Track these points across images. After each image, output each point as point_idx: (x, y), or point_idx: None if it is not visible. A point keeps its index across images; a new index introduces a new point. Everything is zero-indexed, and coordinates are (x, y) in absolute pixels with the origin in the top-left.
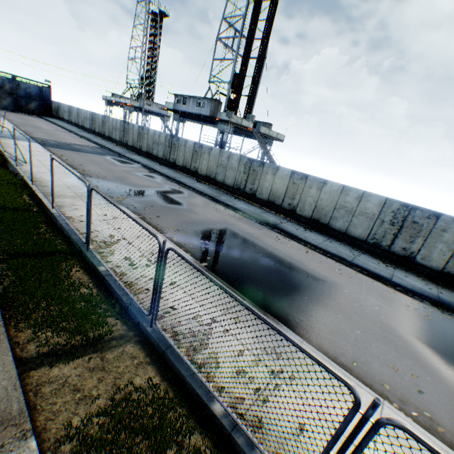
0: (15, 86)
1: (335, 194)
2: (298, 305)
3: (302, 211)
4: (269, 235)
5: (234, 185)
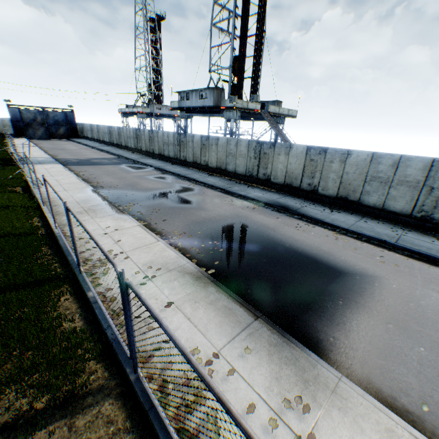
0: (45, 117)
1: (363, 165)
2: (330, 315)
3: (325, 189)
4: (289, 223)
5: (246, 173)
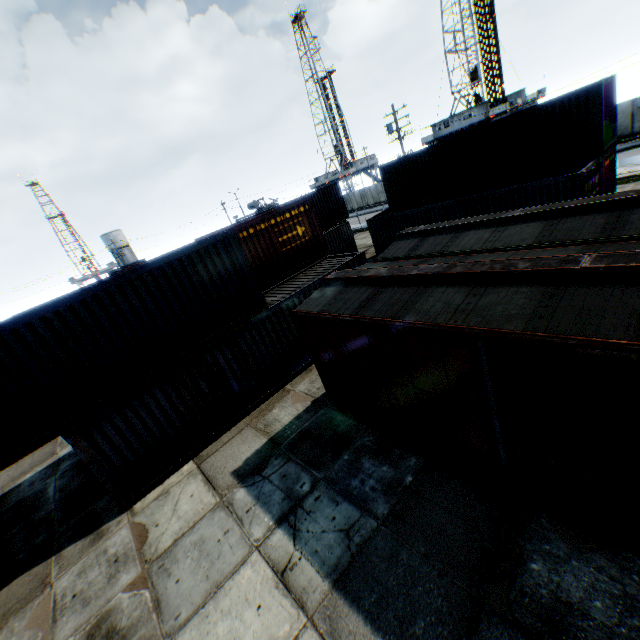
0: None
1: None
2: None
3: None
4: None
5: None
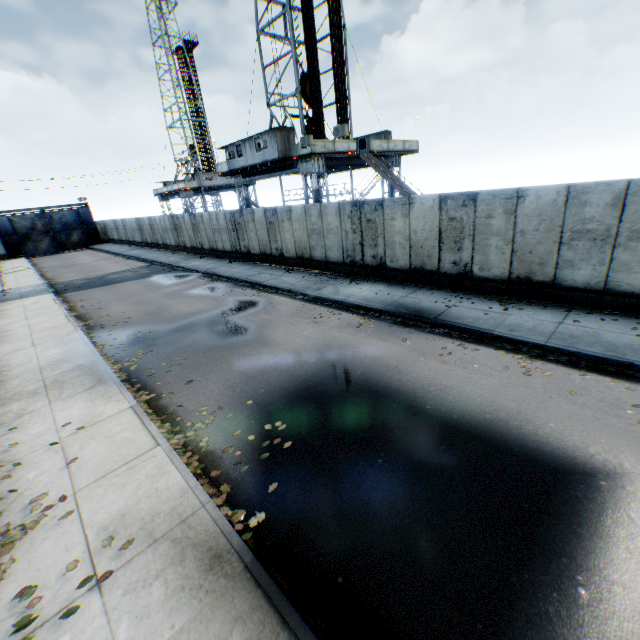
0: (48, 221)
1: (553, 212)
2: None
3: (485, 268)
4: (426, 348)
5: (344, 258)
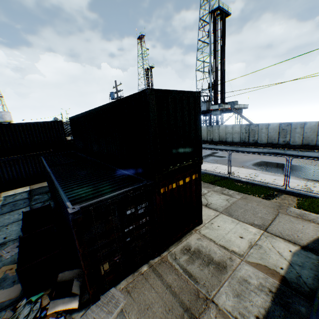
0: None
1: (314, 127)
2: None
3: (293, 142)
4: (284, 158)
5: (240, 141)
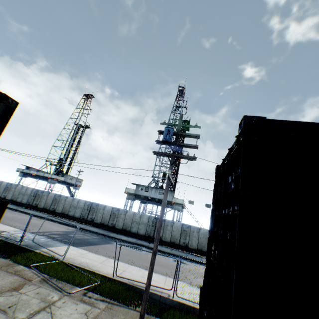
0: None
1: None
2: None
3: None
4: None
5: None
